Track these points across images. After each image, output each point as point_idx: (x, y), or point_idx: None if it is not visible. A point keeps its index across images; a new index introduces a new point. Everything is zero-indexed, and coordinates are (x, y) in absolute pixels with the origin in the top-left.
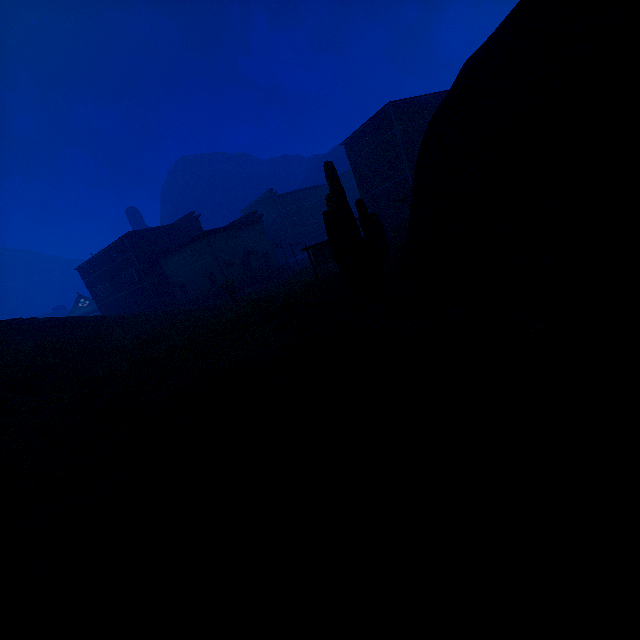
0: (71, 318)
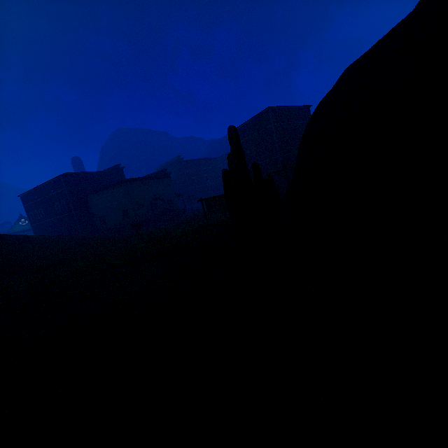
0: None
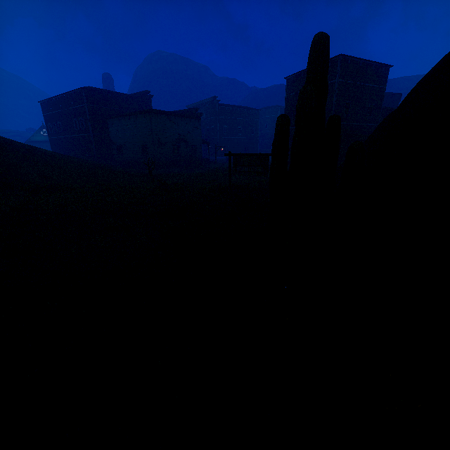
0: (4, 139)
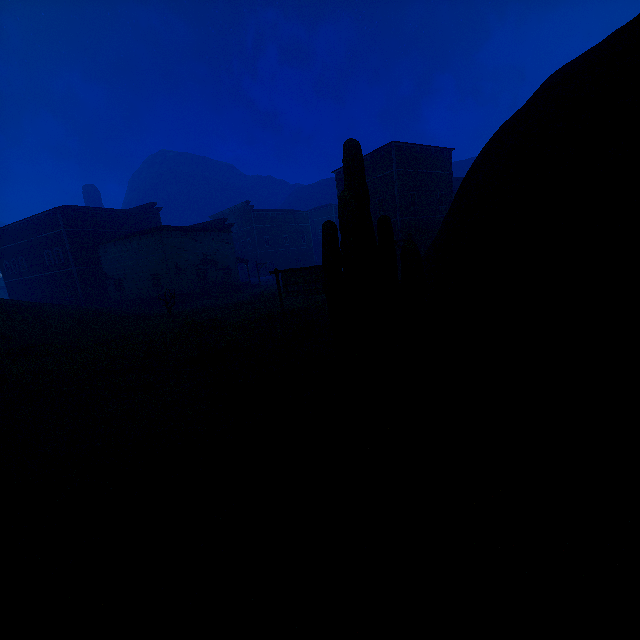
0: None
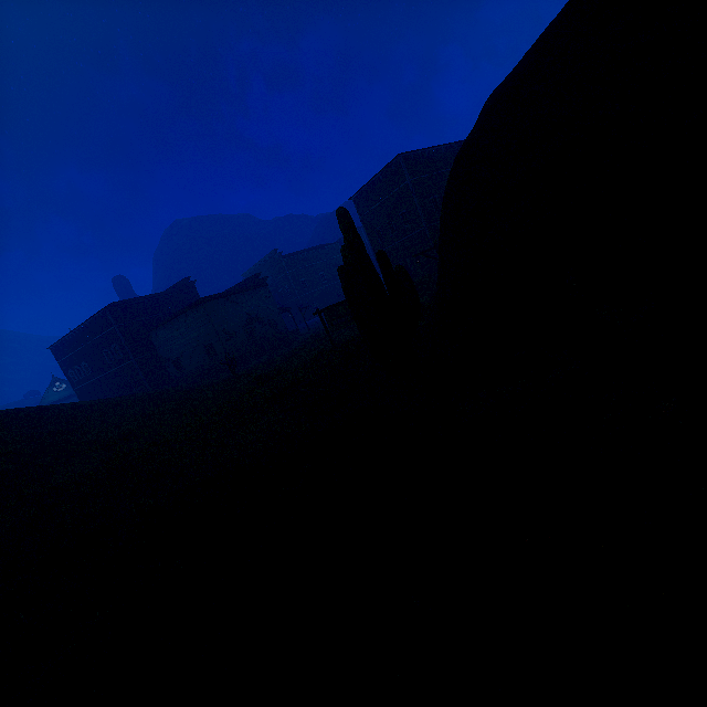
0: (36, 408)
